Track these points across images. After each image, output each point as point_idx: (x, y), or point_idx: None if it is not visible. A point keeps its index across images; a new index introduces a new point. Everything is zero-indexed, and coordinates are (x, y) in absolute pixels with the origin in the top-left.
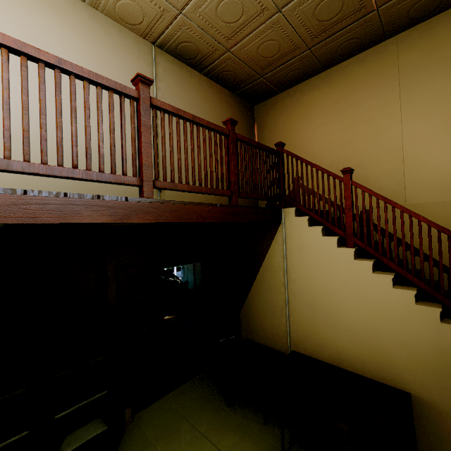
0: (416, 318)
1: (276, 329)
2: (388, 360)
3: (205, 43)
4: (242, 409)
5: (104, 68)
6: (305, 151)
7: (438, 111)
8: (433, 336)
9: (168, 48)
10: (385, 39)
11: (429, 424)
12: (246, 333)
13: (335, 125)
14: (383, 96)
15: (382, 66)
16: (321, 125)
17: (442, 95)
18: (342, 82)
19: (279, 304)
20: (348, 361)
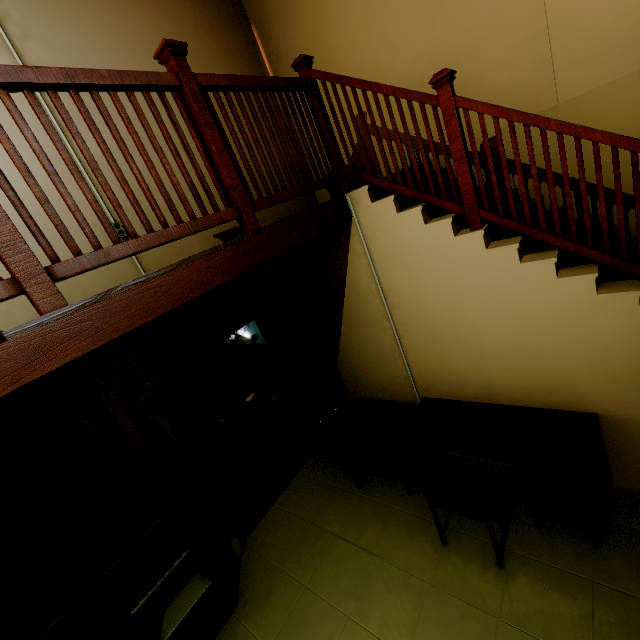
0: (600, 315)
1: (393, 377)
2: (561, 381)
3: None
4: (376, 485)
5: None
6: (359, 56)
7: None
8: (628, 334)
9: None
10: None
11: (626, 443)
12: (354, 391)
13: None
14: None
15: None
16: None
17: None
18: None
19: (387, 344)
20: (503, 394)
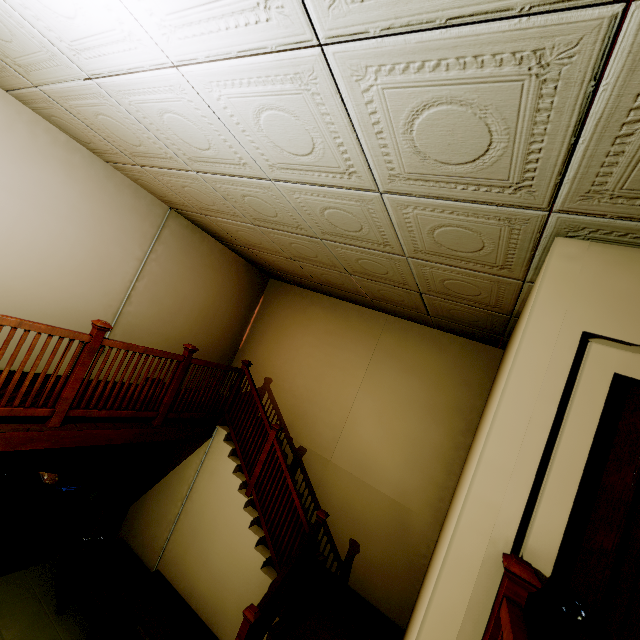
0: (256, 581)
1: (155, 541)
2: (223, 609)
3: (224, 234)
4: (70, 619)
5: (96, 225)
6: (287, 358)
7: (382, 398)
8: (258, 600)
9: (185, 216)
10: (380, 311)
11: None
12: (125, 531)
13: (319, 352)
14: (359, 356)
15: (370, 331)
16: (310, 344)
17: (390, 387)
18: (342, 319)
19: (170, 517)
20: (196, 598)
